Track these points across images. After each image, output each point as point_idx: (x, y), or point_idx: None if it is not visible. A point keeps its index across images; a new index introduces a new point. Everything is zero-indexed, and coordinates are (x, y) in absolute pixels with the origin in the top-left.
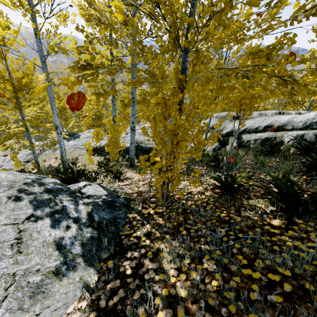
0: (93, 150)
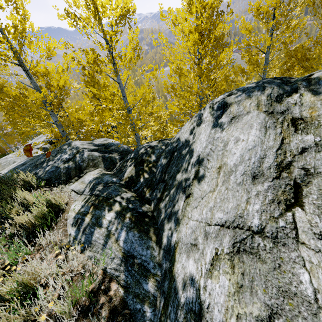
0: None
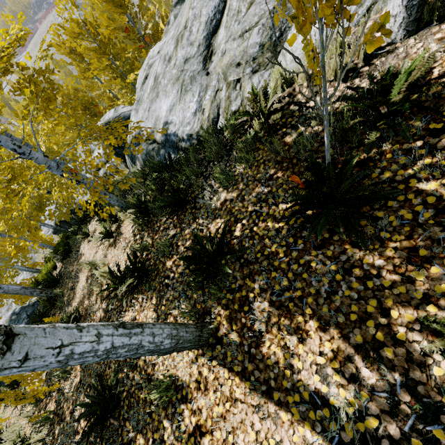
0: (56, 233)
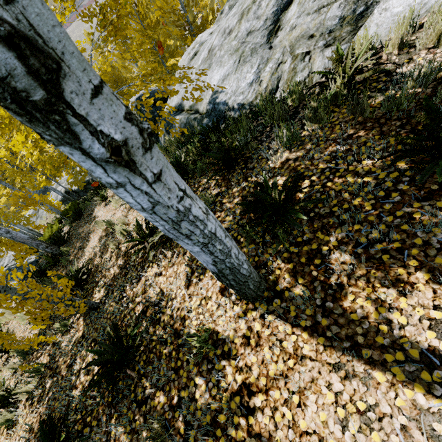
0: (63, 202)
